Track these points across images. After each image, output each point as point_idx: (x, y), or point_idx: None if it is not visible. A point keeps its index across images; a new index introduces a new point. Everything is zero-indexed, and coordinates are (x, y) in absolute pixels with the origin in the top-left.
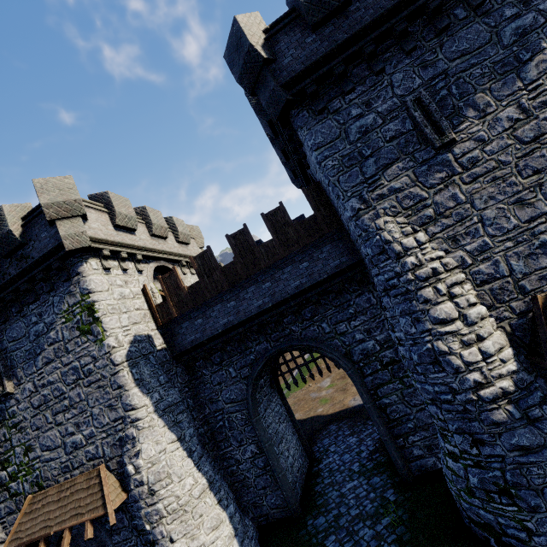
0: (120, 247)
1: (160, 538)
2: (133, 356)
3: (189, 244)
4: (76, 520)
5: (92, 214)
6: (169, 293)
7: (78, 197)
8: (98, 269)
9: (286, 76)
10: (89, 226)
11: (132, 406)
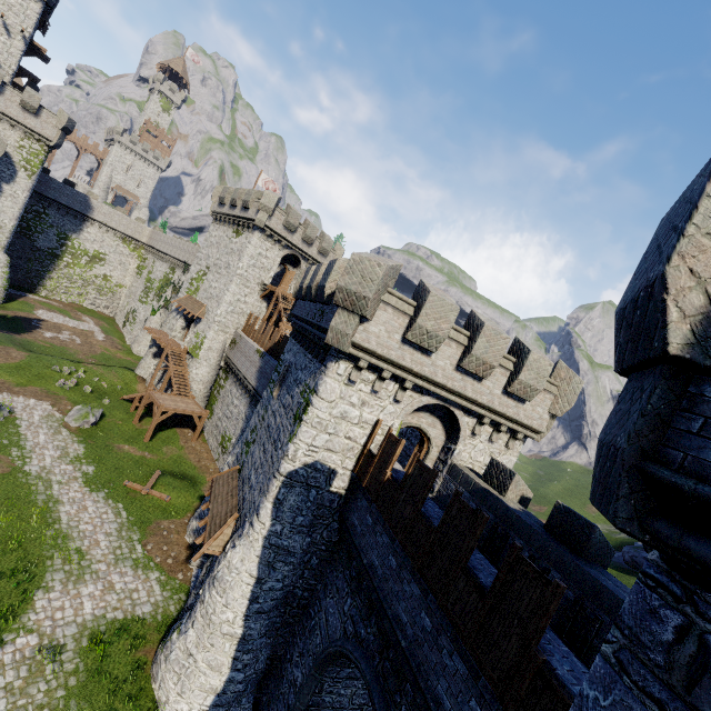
0: (389, 363)
1: (195, 609)
2: (295, 478)
3: (526, 400)
4: (209, 521)
5: (385, 314)
6: (380, 457)
7: (370, 294)
8: (342, 375)
9: (703, 468)
10: (365, 328)
11: (259, 512)
